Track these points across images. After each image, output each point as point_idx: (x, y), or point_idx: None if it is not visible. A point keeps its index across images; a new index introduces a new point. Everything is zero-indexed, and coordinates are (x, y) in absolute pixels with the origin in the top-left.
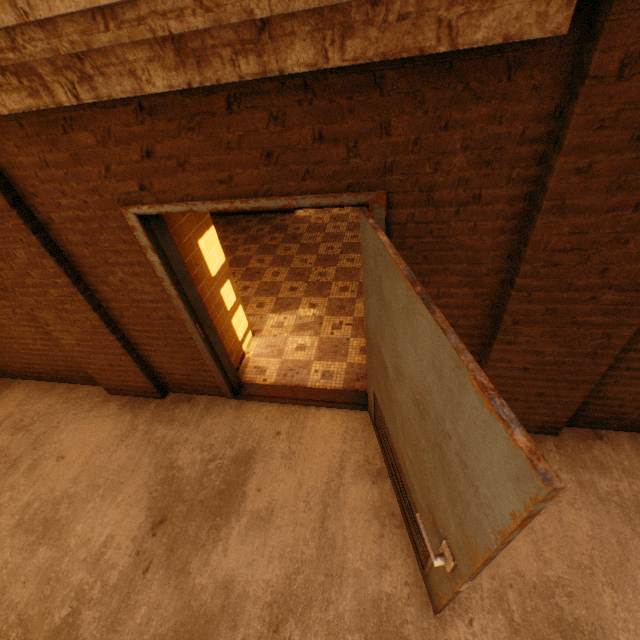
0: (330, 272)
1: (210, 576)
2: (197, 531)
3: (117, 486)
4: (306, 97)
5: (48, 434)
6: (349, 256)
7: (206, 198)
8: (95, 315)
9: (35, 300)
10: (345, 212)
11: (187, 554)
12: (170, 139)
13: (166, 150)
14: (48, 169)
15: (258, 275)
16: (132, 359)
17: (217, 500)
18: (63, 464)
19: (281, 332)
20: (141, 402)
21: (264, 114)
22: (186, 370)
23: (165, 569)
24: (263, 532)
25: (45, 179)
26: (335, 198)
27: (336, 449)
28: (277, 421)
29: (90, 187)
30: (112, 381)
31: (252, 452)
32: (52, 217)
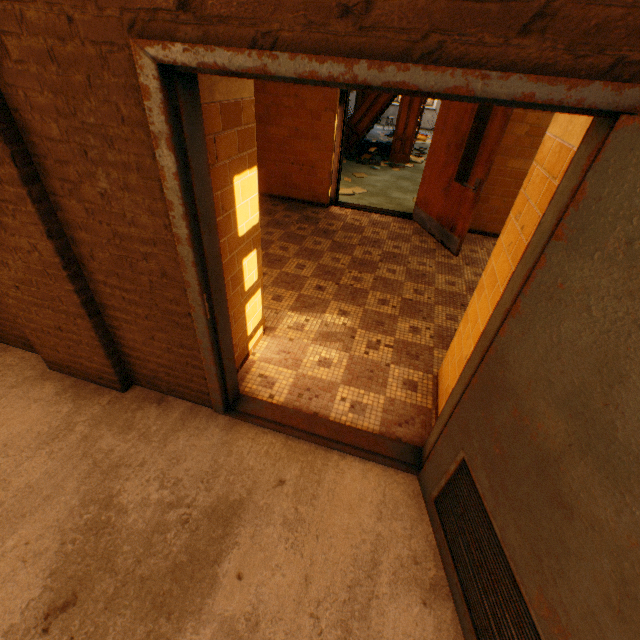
0: (367, 279)
1: None
2: (122, 639)
3: (12, 520)
4: None
5: None
6: (390, 266)
7: (300, 47)
8: (48, 244)
9: None
10: (386, 220)
11: None
12: None
13: None
14: None
15: (279, 263)
16: (92, 326)
17: (168, 582)
18: None
19: (300, 337)
20: (91, 390)
21: None
22: (167, 359)
23: None
24: None
25: None
26: (571, 88)
27: (367, 528)
28: (282, 462)
29: None
30: (56, 352)
31: (238, 505)
32: (6, 44)
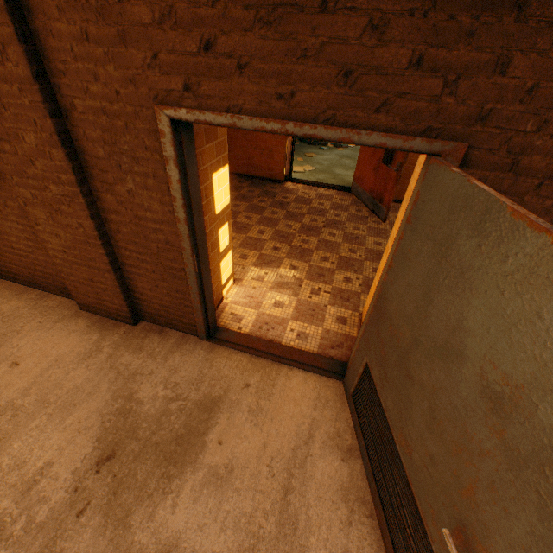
0: (312, 241)
1: (152, 534)
2: (146, 477)
3: (68, 407)
4: (422, 6)
5: (8, 337)
6: (331, 231)
7: (255, 113)
8: (91, 223)
9: (31, 194)
10: (330, 193)
11: (131, 502)
12: (239, 32)
13: (229, 45)
14: (86, 44)
15: (244, 229)
16: (115, 278)
17: (173, 445)
18: (16, 371)
19: (261, 285)
20: (111, 324)
21: (362, 19)
22: (166, 301)
23: (103, 515)
24: (219, 493)
25: (80, 56)
26: (405, 141)
27: (306, 414)
28: (247, 372)
29: (128, 75)
30: (87, 297)
31: (218, 400)
32: (75, 104)
